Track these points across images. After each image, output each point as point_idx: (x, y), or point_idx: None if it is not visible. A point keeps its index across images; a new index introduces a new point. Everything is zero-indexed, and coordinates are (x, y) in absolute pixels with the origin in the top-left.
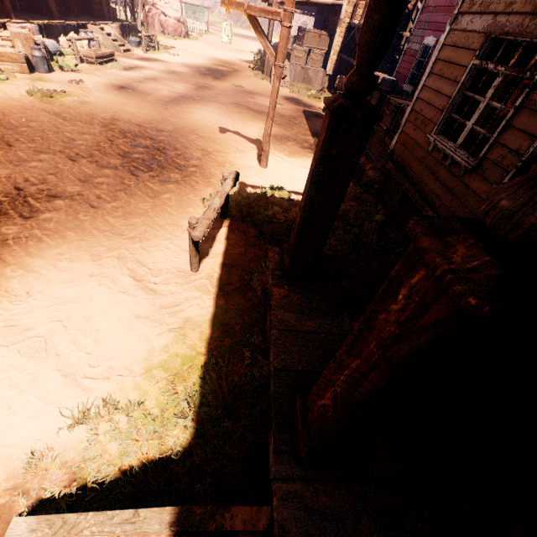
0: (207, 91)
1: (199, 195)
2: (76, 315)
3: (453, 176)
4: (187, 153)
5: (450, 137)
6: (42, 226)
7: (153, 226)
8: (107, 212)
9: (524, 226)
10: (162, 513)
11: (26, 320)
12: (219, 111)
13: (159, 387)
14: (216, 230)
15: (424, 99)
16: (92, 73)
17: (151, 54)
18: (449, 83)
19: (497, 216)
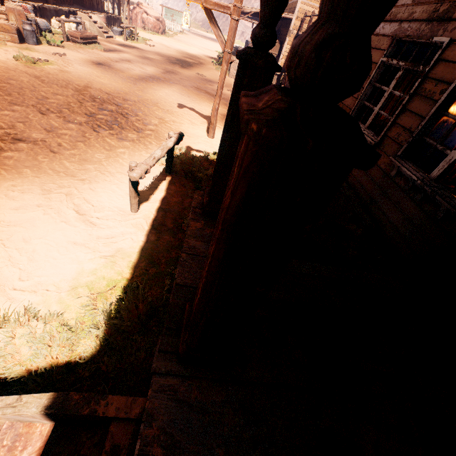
0: (173, 76)
1: (150, 152)
2: (17, 236)
3: None
4: (146, 120)
5: (362, 120)
6: (2, 162)
7: (104, 173)
8: (65, 157)
9: (305, 57)
10: (42, 398)
11: None
12: (181, 91)
13: (81, 303)
14: (160, 181)
15: None
16: (75, 50)
17: (130, 42)
18: None
19: (290, 58)
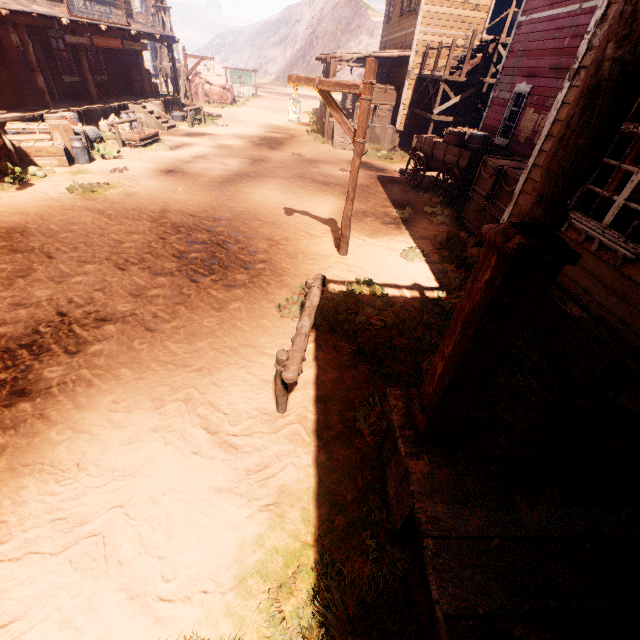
0: (264, 165)
1: (272, 300)
2: (140, 494)
3: (605, 264)
4: (251, 246)
5: (591, 213)
6: (91, 363)
7: (224, 350)
8: (167, 336)
9: None
10: None
11: (77, 508)
12: (281, 187)
13: (258, 608)
14: None
15: None
16: (136, 158)
17: (197, 127)
18: None
19: None
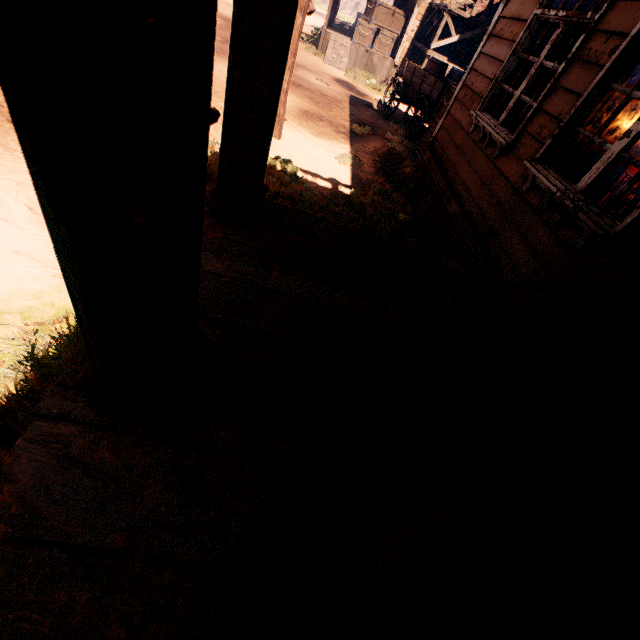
0: None
1: None
2: None
3: (488, 160)
4: None
5: (496, 113)
6: None
7: None
8: None
9: None
10: None
11: None
12: None
13: (5, 335)
14: None
15: (478, 69)
16: None
17: None
18: (506, 45)
19: None
